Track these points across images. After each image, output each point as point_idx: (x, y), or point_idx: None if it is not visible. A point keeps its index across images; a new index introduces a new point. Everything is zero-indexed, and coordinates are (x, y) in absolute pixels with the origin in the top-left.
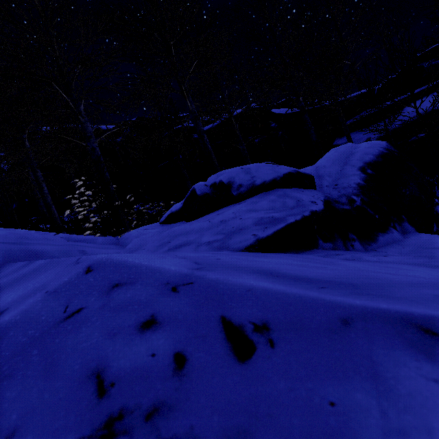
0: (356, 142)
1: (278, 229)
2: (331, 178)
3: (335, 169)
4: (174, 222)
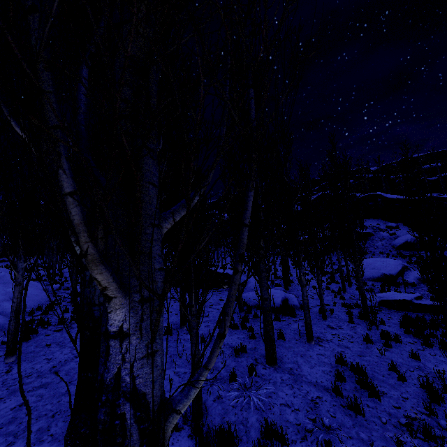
0: None
1: None
2: None
3: None
4: None
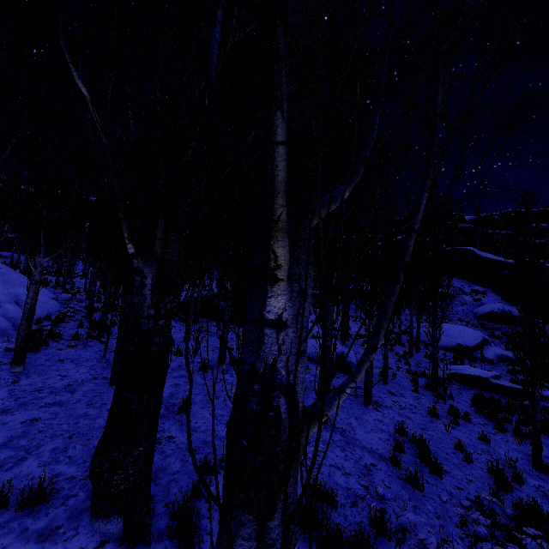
0: None
1: None
2: None
3: None
4: None
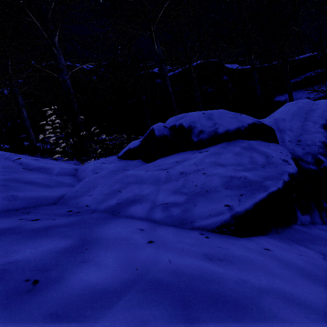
0: (295, 100)
1: (259, 200)
2: (293, 133)
3: (296, 124)
4: (131, 158)
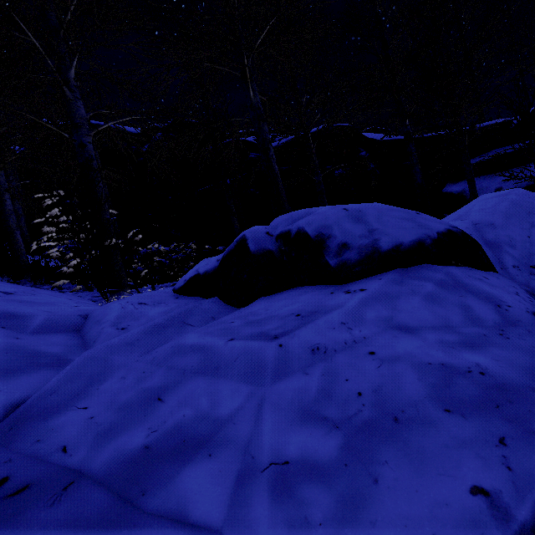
0: (478, 191)
1: None
2: (517, 251)
3: (518, 233)
4: (199, 294)
